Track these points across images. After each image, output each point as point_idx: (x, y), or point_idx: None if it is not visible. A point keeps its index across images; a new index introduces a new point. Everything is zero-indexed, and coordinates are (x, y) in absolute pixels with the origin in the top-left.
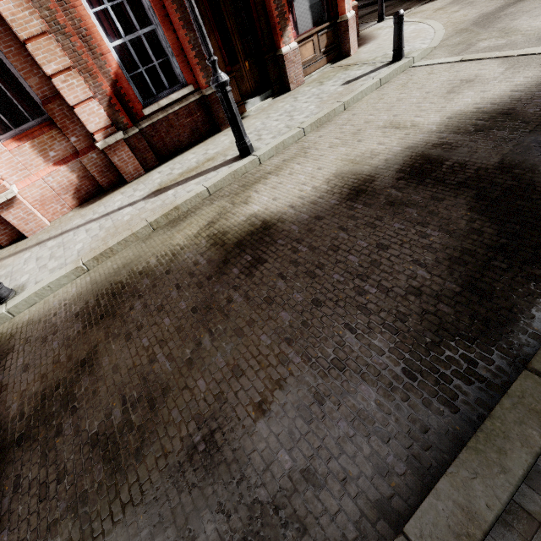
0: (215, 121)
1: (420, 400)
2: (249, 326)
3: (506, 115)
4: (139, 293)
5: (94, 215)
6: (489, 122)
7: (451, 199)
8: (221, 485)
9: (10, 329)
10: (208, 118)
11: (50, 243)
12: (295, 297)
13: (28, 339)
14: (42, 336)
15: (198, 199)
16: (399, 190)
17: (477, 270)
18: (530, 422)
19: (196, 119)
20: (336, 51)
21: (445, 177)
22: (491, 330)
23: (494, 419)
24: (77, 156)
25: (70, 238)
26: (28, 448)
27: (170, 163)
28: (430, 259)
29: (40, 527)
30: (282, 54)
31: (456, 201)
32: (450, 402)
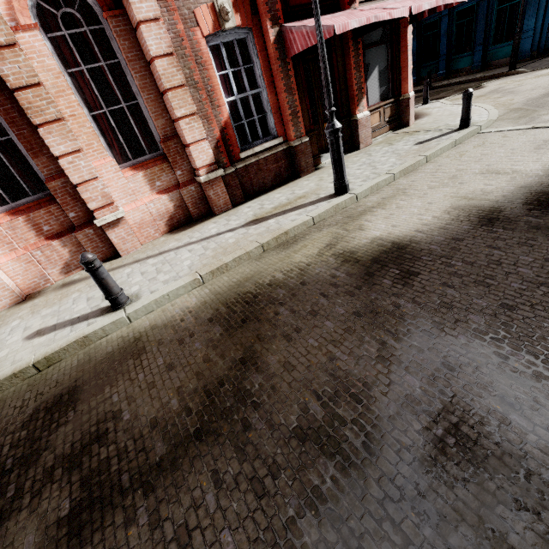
0: (295, 168)
1: None
2: (437, 327)
3: None
4: (278, 301)
5: (191, 239)
6: None
7: None
8: (503, 480)
9: (131, 333)
10: (290, 166)
11: (151, 261)
12: (477, 302)
13: (159, 341)
14: (176, 338)
15: (304, 226)
16: (537, 218)
17: None
18: None
19: (280, 166)
20: (396, 121)
21: None
22: None
23: None
24: (178, 188)
25: (173, 257)
26: (213, 442)
27: (256, 200)
28: None
29: (273, 525)
30: (357, 119)
31: None
32: None
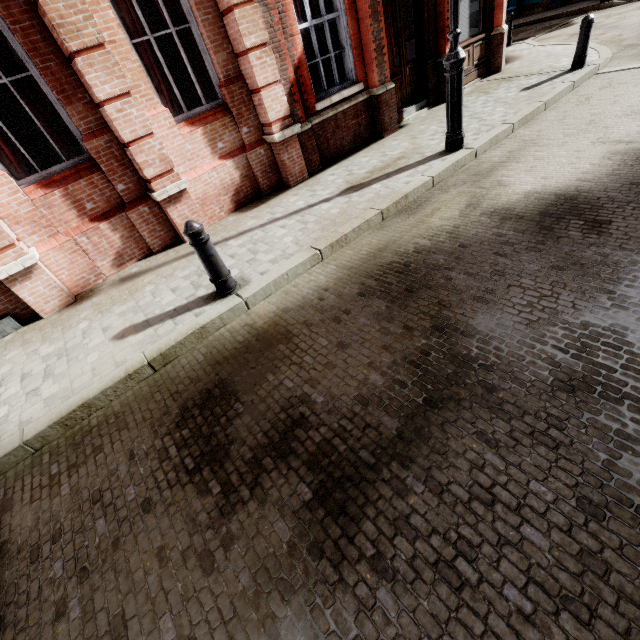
0: (377, 126)
1: None
2: None
3: None
4: (442, 267)
5: (275, 215)
6: None
7: None
8: None
9: (258, 319)
10: (370, 123)
11: (233, 242)
12: None
13: (306, 323)
14: (328, 317)
15: (423, 189)
16: None
17: None
18: None
19: (360, 122)
20: (485, 65)
21: None
22: None
23: None
24: (244, 151)
25: (263, 235)
26: (457, 408)
27: (338, 167)
28: None
29: (588, 470)
30: None
31: None
32: None
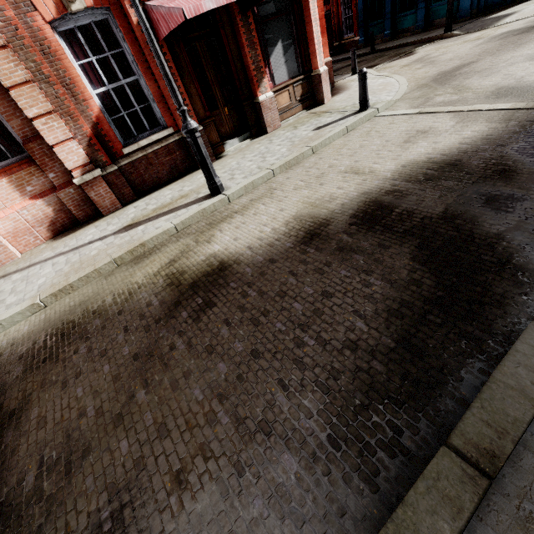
0: (194, 159)
1: (341, 474)
2: (185, 378)
3: (453, 166)
4: (87, 335)
5: (64, 249)
6: (437, 172)
7: (397, 247)
8: None
9: None
10: (187, 157)
11: (15, 276)
12: (236, 346)
13: None
14: None
15: (165, 235)
16: (350, 236)
17: (412, 325)
18: (442, 511)
19: (175, 158)
20: (310, 99)
21: (394, 224)
22: (420, 392)
23: (406, 506)
24: (54, 191)
25: (35, 272)
26: None
27: (147, 198)
28: (370, 310)
29: None
30: (259, 102)
31: (401, 250)
32: (370, 479)
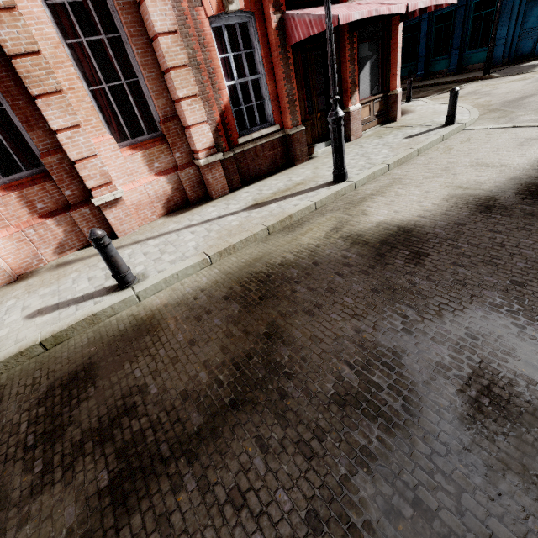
0: (290, 157)
1: None
2: (455, 302)
3: None
4: (293, 280)
5: (191, 222)
6: None
7: None
8: None
9: (142, 311)
10: (285, 154)
11: (152, 242)
12: (488, 279)
13: (175, 318)
14: (193, 315)
15: (307, 211)
16: (531, 206)
17: None
18: None
19: (276, 153)
20: (384, 116)
21: None
22: None
23: None
24: (176, 170)
25: (175, 238)
26: (251, 411)
27: (253, 186)
28: None
29: (327, 483)
30: (349, 111)
31: None
32: None
